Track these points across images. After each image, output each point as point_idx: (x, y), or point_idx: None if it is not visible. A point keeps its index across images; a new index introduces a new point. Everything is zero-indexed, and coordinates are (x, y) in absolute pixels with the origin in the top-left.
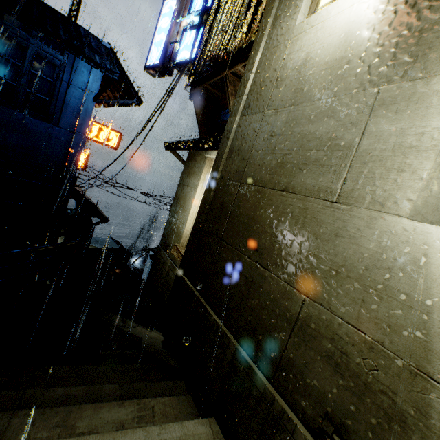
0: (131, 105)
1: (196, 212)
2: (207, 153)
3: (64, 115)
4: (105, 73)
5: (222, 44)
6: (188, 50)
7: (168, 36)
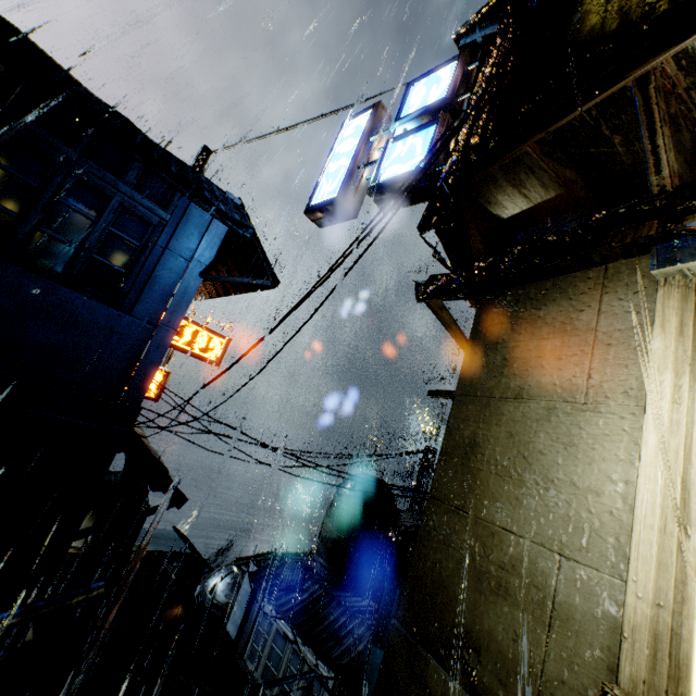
0: (259, 289)
1: (693, 505)
2: (679, 257)
3: (145, 296)
4: (231, 228)
5: (629, 4)
6: (401, 163)
7: (354, 158)
